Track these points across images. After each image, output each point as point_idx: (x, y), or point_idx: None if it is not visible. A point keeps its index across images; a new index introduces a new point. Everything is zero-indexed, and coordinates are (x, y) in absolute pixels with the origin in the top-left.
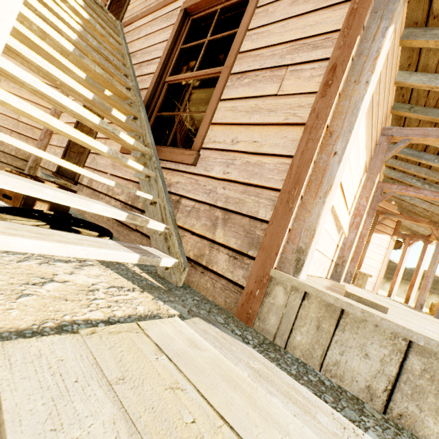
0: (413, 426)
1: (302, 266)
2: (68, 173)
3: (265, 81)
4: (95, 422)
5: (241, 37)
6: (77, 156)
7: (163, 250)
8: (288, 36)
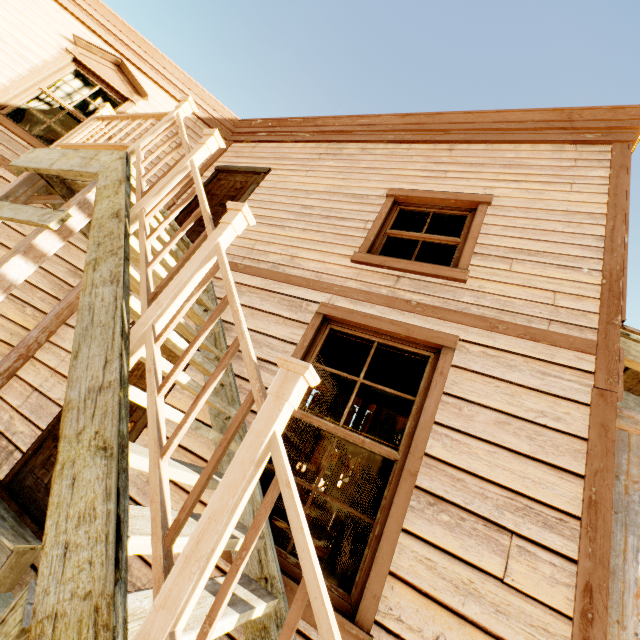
0: None
1: None
2: (38, 501)
3: (479, 539)
4: None
5: (428, 432)
6: None
7: None
8: (502, 476)
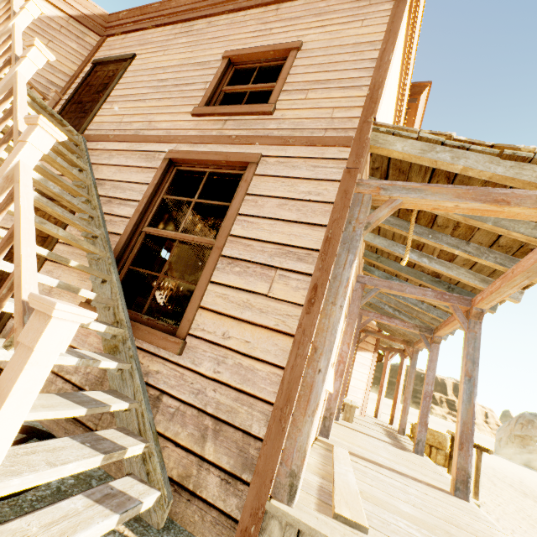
0: None
1: (295, 492)
2: None
3: (256, 276)
4: None
5: (232, 220)
6: None
7: (140, 476)
8: (276, 237)
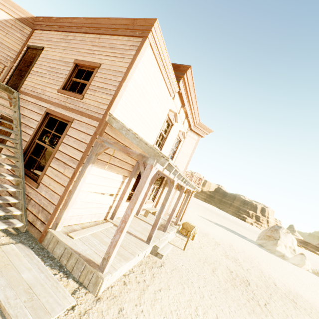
0: (62, 262)
1: (56, 228)
2: None
3: (62, 166)
4: None
5: (59, 144)
6: None
7: (20, 220)
8: (70, 154)
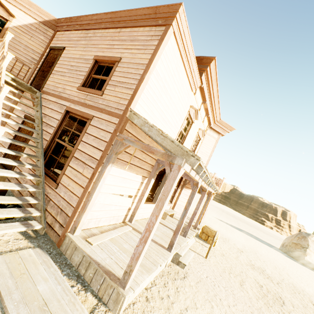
0: (80, 271)
1: (75, 232)
2: (7, 165)
3: (81, 166)
4: (3, 268)
5: (79, 143)
6: (12, 157)
7: (39, 221)
8: (89, 152)
